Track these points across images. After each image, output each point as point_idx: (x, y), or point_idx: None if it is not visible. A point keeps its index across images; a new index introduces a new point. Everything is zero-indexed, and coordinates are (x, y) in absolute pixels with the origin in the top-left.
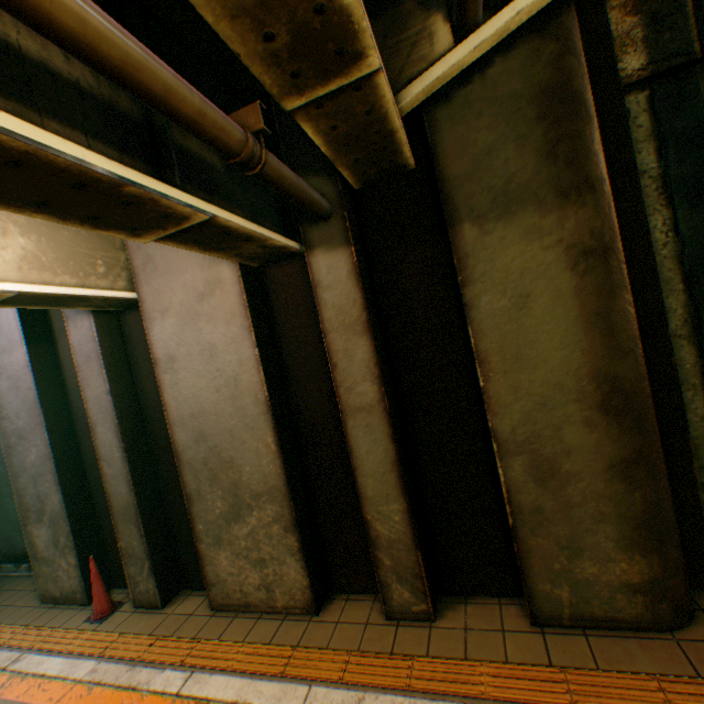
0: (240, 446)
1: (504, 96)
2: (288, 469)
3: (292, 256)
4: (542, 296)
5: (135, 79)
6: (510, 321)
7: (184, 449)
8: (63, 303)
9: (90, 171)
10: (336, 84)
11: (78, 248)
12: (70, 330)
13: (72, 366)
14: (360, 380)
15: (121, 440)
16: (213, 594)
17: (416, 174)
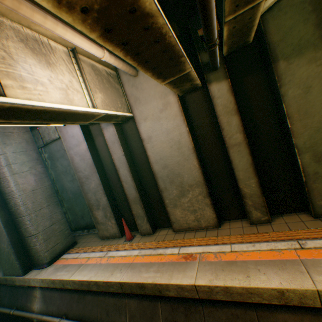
0: (182, 167)
1: (297, 3)
2: (203, 174)
3: (196, 89)
4: (316, 86)
5: (211, 14)
6: (302, 99)
7: (157, 172)
8: (110, 119)
9: (180, 51)
10: (247, 7)
11: (112, 97)
12: (104, 133)
13: (101, 149)
14: (234, 133)
15: (130, 173)
16: (174, 226)
17: (251, 45)
